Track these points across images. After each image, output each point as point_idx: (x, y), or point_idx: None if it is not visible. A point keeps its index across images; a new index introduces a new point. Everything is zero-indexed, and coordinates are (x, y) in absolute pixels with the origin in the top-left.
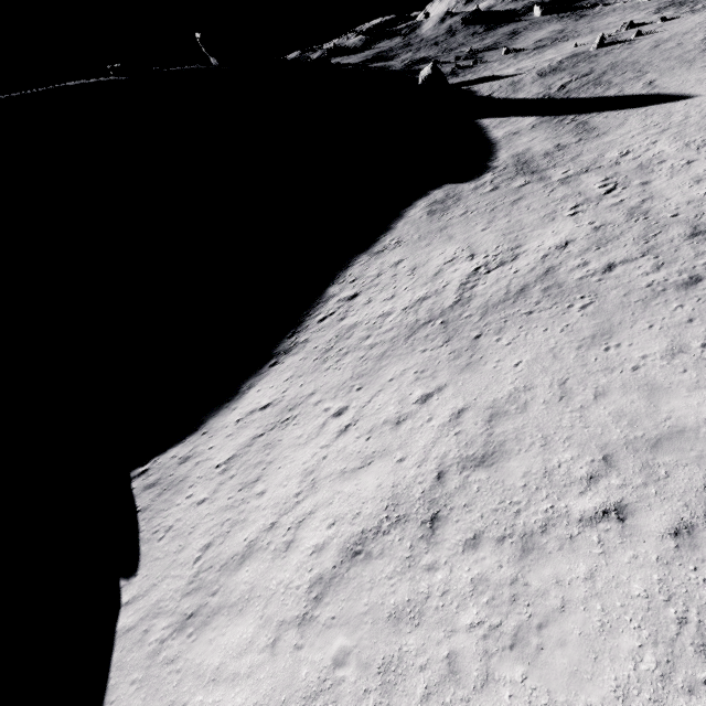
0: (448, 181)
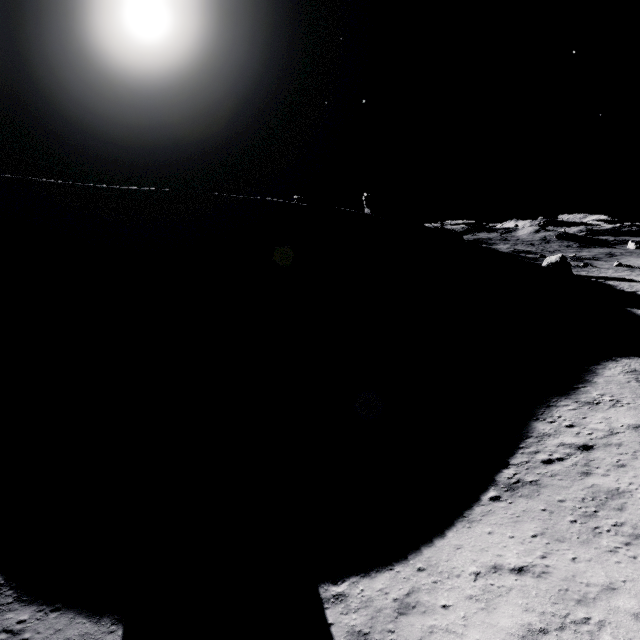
0: (634, 354)
